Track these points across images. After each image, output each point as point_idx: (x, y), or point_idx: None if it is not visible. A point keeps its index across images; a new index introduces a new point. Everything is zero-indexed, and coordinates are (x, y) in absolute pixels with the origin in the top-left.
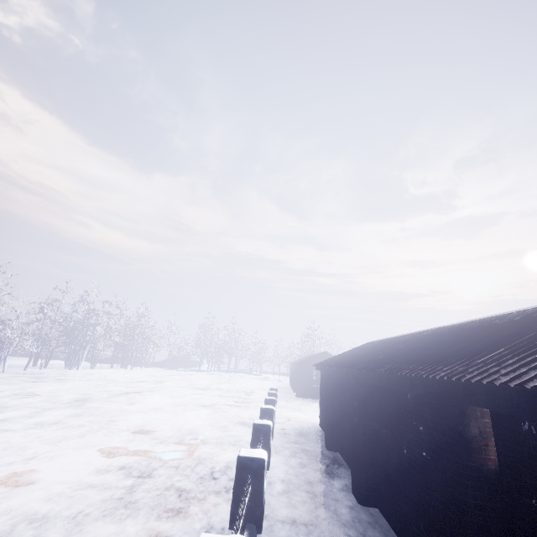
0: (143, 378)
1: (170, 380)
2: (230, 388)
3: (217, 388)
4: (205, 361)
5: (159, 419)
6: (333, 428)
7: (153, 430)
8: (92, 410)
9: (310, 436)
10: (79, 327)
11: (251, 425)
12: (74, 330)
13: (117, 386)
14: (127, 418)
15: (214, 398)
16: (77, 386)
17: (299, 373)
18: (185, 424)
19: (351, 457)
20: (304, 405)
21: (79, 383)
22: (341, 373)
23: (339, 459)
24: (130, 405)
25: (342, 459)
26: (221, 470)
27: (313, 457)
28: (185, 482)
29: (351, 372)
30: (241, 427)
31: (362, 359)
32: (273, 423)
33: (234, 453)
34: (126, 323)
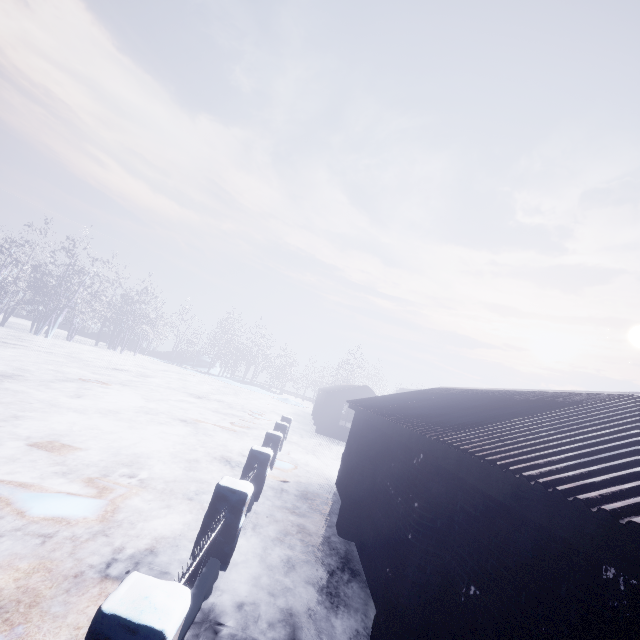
0: (126, 367)
1: (162, 377)
2: (235, 402)
3: (218, 400)
4: (218, 363)
5: (100, 429)
6: (355, 505)
7: (73, 446)
8: (4, 394)
9: (317, 501)
10: (56, 284)
11: (236, 466)
12: (46, 285)
13: (80, 368)
14: (50, 417)
15: (206, 412)
16: (22, 356)
17: (325, 405)
18: (135, 446)
19: (375, 571)
20: (322, 446)
21: (29, 353)
22: (392, 430)
23: (353, 558)
24: (73, 398)
25: (359, 559)
26: (136, 556)
27: (312, 548)
28: (35, 580)
29: (416, 437)
30: (220, 466)
31: (442, 417)
32: (265, 475)
33: (182, 517)
34: (123, 295)
